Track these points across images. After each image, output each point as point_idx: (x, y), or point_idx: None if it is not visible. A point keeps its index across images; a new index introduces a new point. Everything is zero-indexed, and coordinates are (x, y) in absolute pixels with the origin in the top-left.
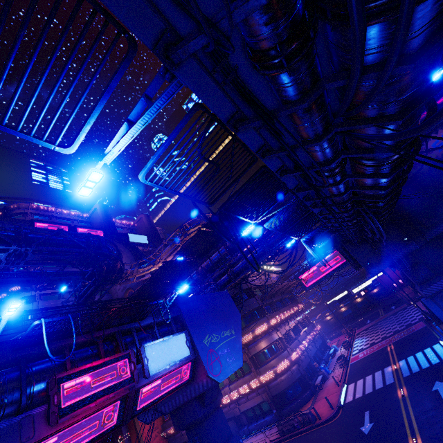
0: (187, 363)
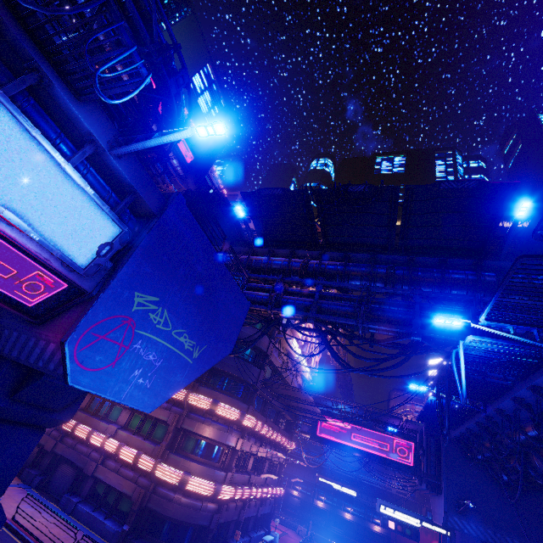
0: (62, 277)
